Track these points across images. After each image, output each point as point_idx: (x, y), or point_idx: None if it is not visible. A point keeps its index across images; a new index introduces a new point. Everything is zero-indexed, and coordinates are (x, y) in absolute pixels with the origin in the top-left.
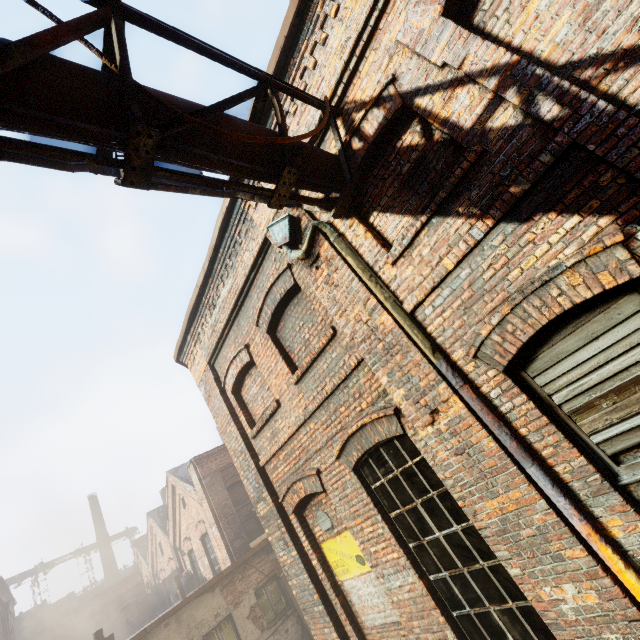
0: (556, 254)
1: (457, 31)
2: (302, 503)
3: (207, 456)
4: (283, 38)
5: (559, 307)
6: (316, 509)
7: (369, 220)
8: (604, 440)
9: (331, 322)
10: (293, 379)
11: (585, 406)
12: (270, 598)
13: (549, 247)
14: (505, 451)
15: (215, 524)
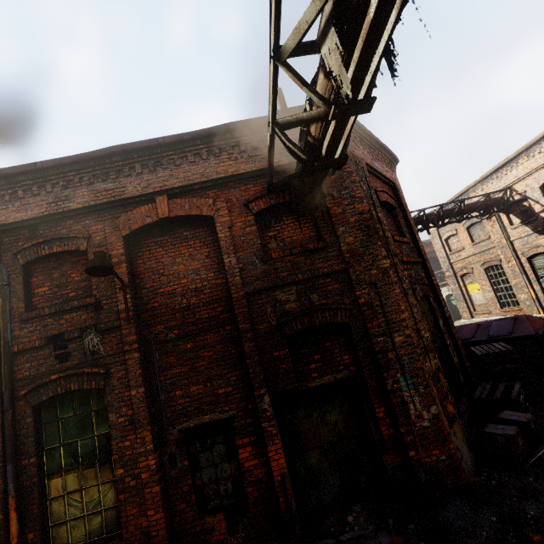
0: (542, 243)
1: (540, 193)
2: (463, 275)
3: None
4: (498, 167)
5: (538, 251)
6: (468, 277)
7: (509, 215)
8: (540, 274)
9: (489, 235)
10: (471, 244)
11: (539, 268)
12: None
13: (541, 241)
14: (520, 272)
15: None
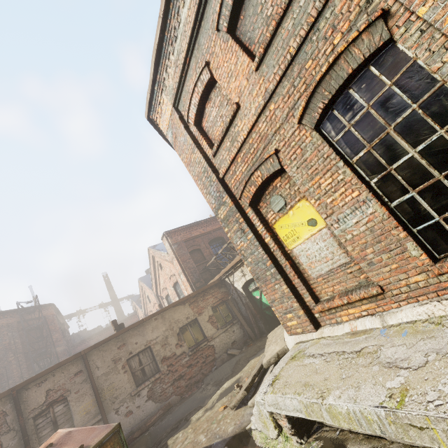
0: None
1: None
2: (257, 198)
3: (174, 232)
4: None
5: None
6: (270, 196)
7: None
8: None
9: None
10: (254, 63)
11: None
12: (222, 313)
13: None
14: None
15: (182, 273)
